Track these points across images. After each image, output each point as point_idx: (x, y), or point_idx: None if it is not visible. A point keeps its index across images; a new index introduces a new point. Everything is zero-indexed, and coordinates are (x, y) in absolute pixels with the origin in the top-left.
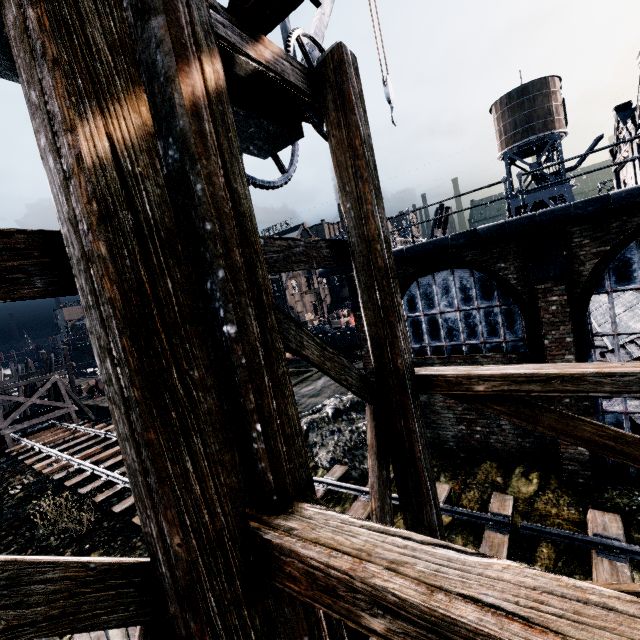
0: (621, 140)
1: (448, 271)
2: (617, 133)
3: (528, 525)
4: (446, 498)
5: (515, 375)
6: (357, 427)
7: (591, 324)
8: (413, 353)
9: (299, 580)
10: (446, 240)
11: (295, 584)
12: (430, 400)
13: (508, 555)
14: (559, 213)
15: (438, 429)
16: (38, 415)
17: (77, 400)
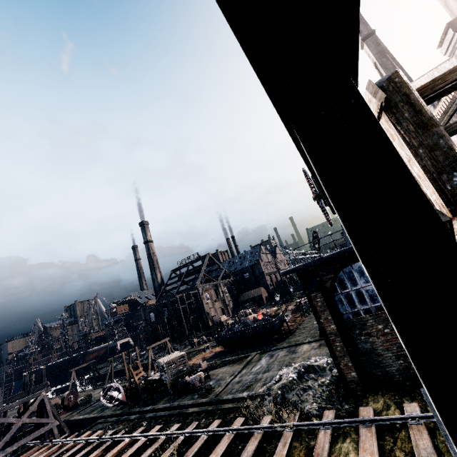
0: None
1: (360, 262)
2: None
3: None
4: (420, 411)
5: None
6: (321, 382)
7: None
8: (351, 316)
9: None
10: None
11: None
12: (373, 346)
13: None
14: None
15: (385, 367)
16: (19, 437)
17: (56, 415)
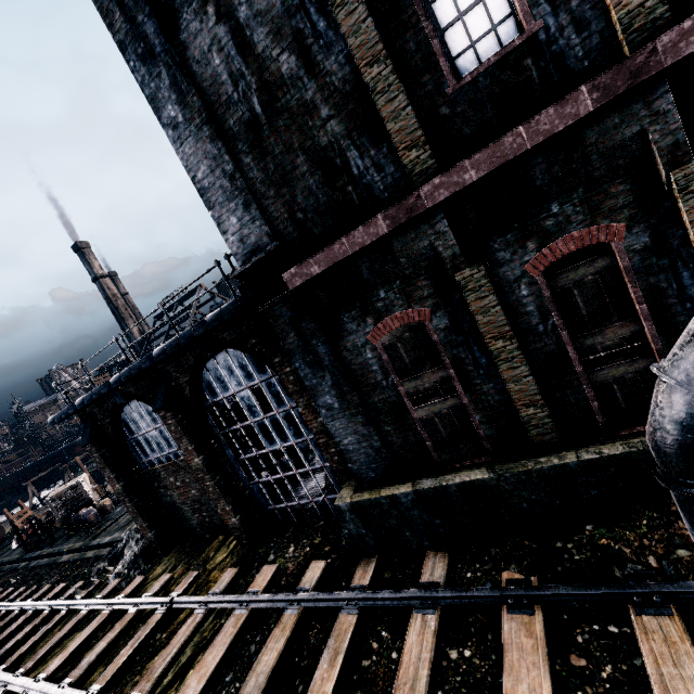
0: None
1: (135, 401)
2: None
3: (177, 600)
4: (159, 589)
5: None
6: None
7: (216, 426)
8: (149, 465)
9: None
10: (99, 390)
11: None
12: (173, 500)
13: (154, 631)
14: (138, 367)
15: (187, 520)
16: None
17: None
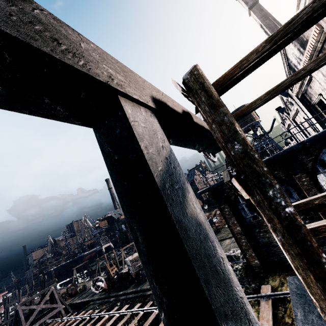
0: (283, 119)
1: None
2: (280, 117)
3: None
4: None
5: (325, 194)
6: (236, 268)
7: (322, 186)
8: (252, 219)
9: (325, 231)
10: None
11: (325, 232)
12: (269, 240)
13: None
14: (290, 150)
15: (279, 254)
16: (40, 317)
17: (63, 301)
